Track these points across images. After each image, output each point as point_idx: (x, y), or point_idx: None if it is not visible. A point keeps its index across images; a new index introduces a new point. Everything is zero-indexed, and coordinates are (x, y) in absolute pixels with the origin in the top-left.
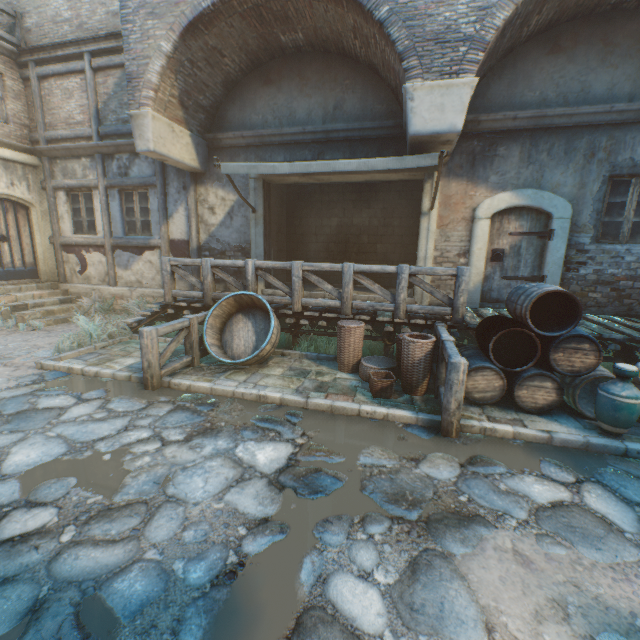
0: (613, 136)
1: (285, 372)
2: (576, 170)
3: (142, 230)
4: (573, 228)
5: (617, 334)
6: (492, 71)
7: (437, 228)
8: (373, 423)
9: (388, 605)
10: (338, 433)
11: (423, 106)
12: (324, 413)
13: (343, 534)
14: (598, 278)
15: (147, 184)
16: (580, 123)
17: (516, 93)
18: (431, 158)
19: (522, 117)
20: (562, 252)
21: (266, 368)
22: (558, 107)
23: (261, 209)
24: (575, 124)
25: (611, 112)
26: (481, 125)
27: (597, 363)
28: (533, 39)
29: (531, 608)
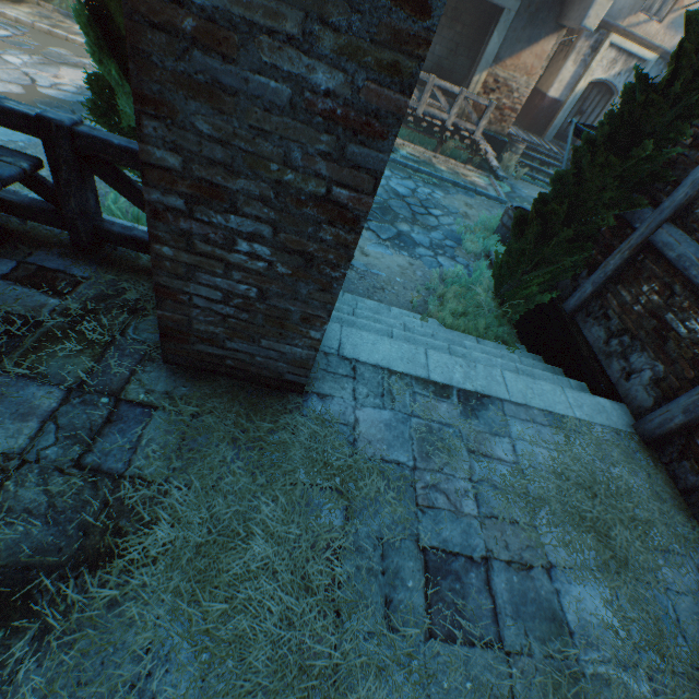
0: None
1: (33, 13)
2: None
3: None
4: None
5: None
6: None
7: None
8: (74, 46)
9: (25, 64)
10: (47, 41)
11: None
12: (46, 35)
13: (19, 54)
14: None
15: None
16: None
17: None
18: None
19: None
20: None
21: (18, 7)
22: None
23: None
24: None
25: None
26: None
27: None
28: None
29: (80, 80)
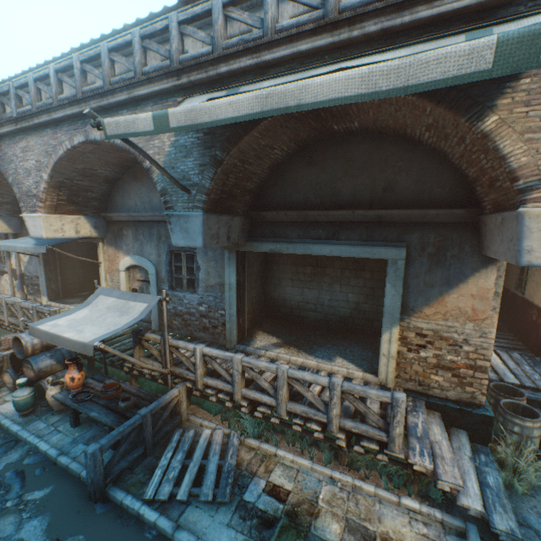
0: (167, 228)
1: None
2: (156, 246)
3: (5, 261)
4: (160, 280)
5: (108, 355)
6: (115, 188)
7: (108, 273)
8: None
9: None
10: None
11: (31, 225)
12: None
13: None
14: (176, 312)
15: (1, 237)
16: (151, 220)
17: (126, 200)
18: (45, 249)
19: (124, 215)
20: (156, 294)
21: None
22: (143, 209)
23: (42, 255)
24: (150, 220)
25: (158, 216)
26: (113, 218)
27: (35, 375)
28: (127, 172)
29: None
